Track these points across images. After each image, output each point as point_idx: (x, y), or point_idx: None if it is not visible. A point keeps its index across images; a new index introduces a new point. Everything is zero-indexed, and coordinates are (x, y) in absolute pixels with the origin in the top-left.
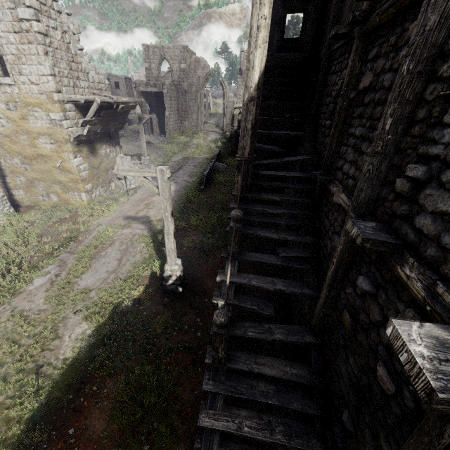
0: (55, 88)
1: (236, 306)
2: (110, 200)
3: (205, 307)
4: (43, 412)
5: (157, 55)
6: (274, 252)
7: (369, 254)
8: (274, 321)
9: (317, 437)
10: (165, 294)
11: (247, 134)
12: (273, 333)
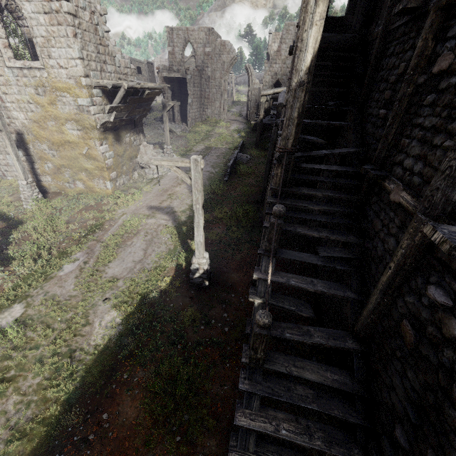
0: (84, 72)
1: (273, 305)
2: (133, 189)
3: (232, 302)
4: (78, 395)
5: (181, 38)
6: (302, 249)
7: (447, 263)
8: (304, 321)
9: (359, 447)
10: (191, 287)
11: (293, 123)
12: (312, 336)
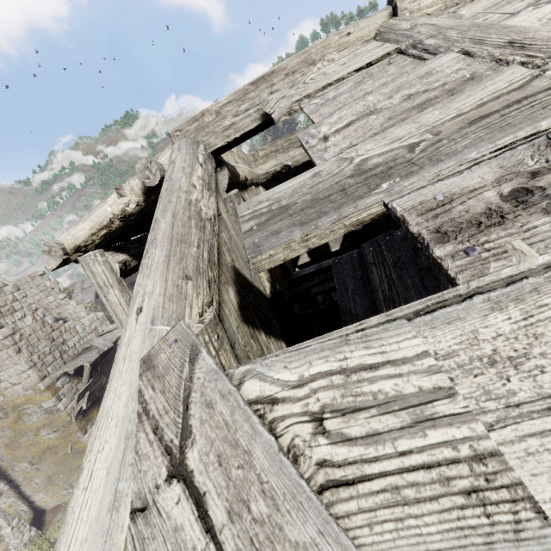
0: (39, 378)
1: None
2: None
3: None
4: None
5: None
6: None
7: None
8: None
9: None
10: None
11: None
12: None
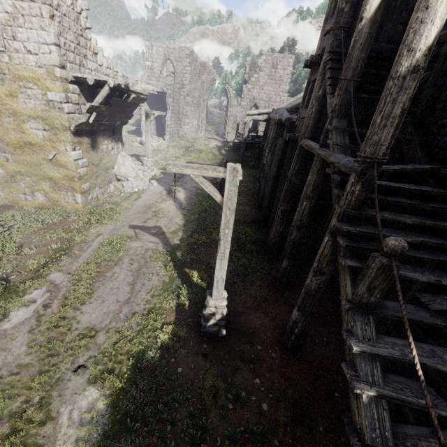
0: (59, 61)
1: (394, 400)
2: (109, 204)
3: (261, 359)
4: None
5: (161, 54)
6: None
7: None
8: None
9: None
10: (202, 338)
11: (392, 123)
12: None
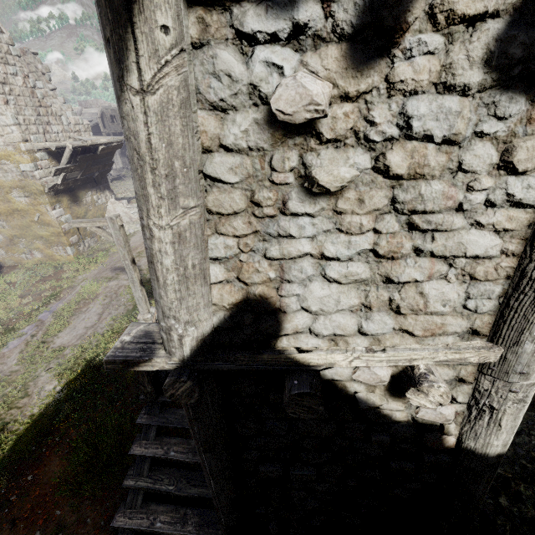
0: (21, 138)
1: None
2: (100, 252)
3: None
4: (5, 463)
5: None
6: None
7: None
8: None
9: None
10: None
11: None
12: None
